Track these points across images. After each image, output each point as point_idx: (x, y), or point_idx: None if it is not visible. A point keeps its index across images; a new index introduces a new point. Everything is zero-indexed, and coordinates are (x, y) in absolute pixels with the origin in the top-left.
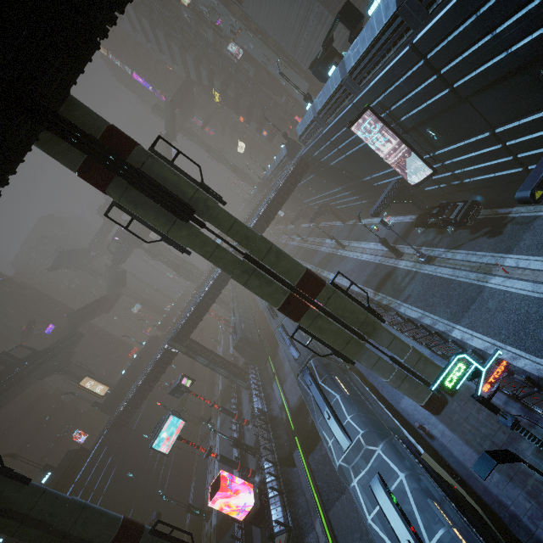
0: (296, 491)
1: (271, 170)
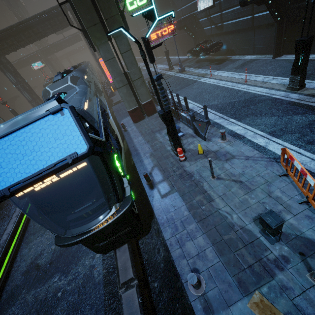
0: None
1: None
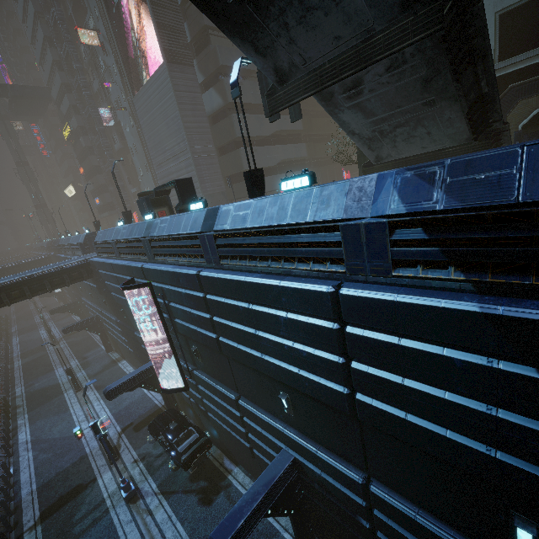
0: None
1: (64, 243)
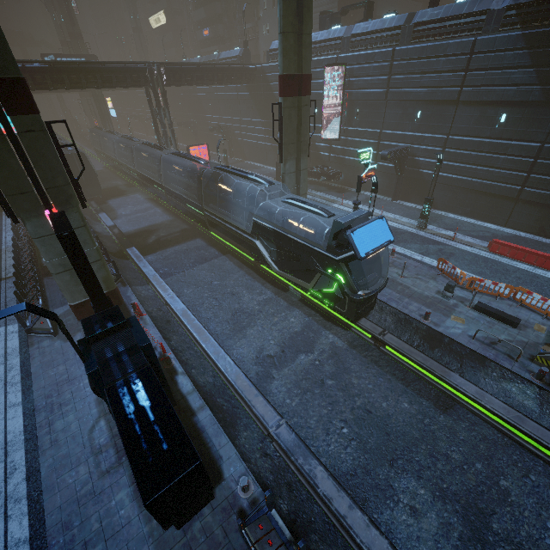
0: (124, 268)
1: (203, 60)
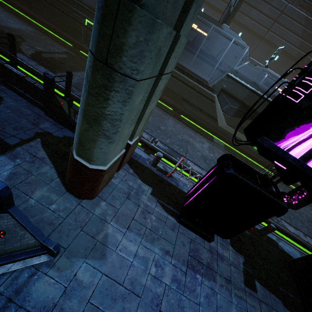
0: None
1: None
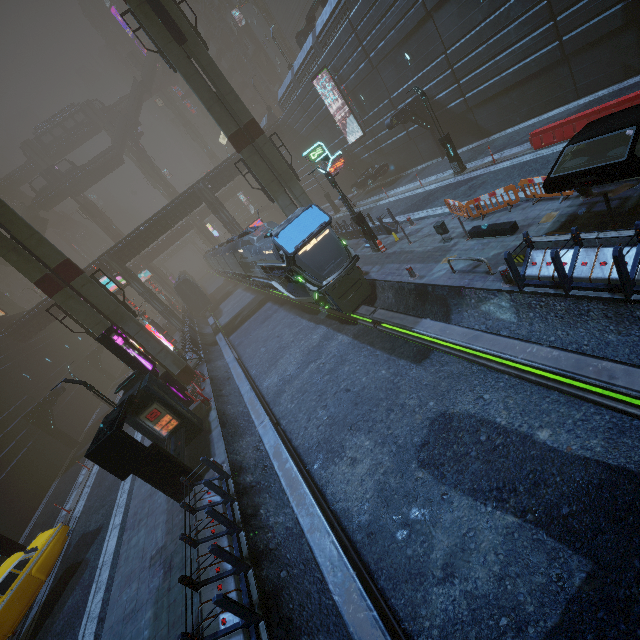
0: (212, 352)
1: None
